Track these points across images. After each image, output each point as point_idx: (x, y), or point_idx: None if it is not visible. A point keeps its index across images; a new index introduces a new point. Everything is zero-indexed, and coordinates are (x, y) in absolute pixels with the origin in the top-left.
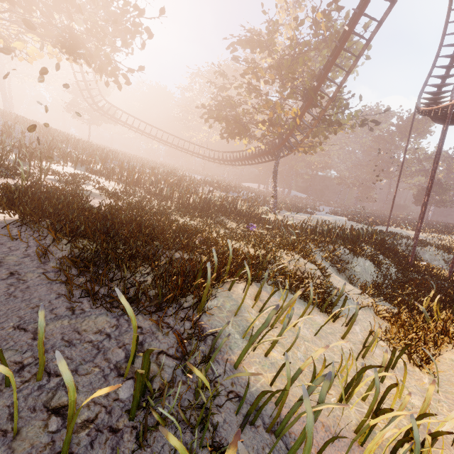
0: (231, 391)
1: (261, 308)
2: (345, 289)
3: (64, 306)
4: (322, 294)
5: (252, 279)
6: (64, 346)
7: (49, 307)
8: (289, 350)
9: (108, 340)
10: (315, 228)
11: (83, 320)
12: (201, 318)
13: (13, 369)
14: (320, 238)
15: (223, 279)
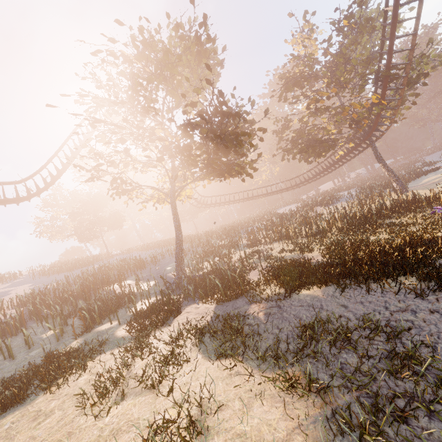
0: None
1: None
2: None
3: None
4: None
5: None
6: None
7: None
8: None
9: None
10: None
11: None
12: None
13: None
14: None
15: None
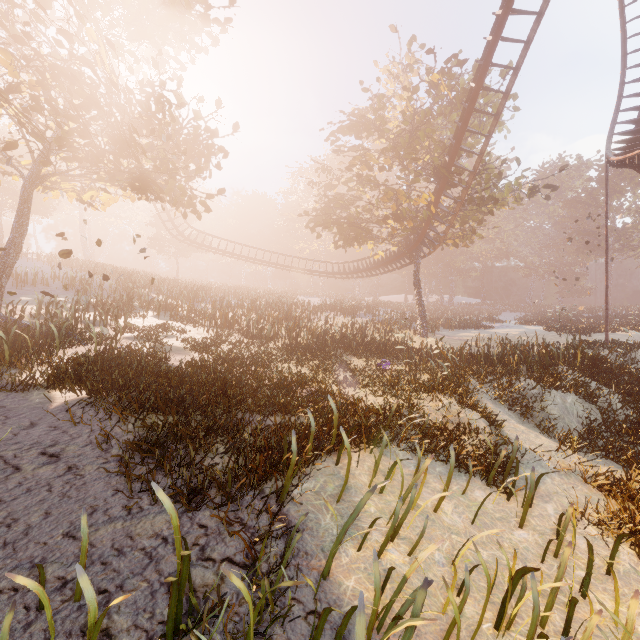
0: (312, 611)
1: (380, 488)
2: (532, 445)
3: (120, 505)
4: (487, 456)
5: (373, 444)
6: (112, 556)
7: (103, 507)
8: (415, 548)
9: (164, 545)
10: (483, 353)
11: (139, 521)
12: (287, 508)
13: (55, 587)
14: (488, 368)
15: (330, 449)
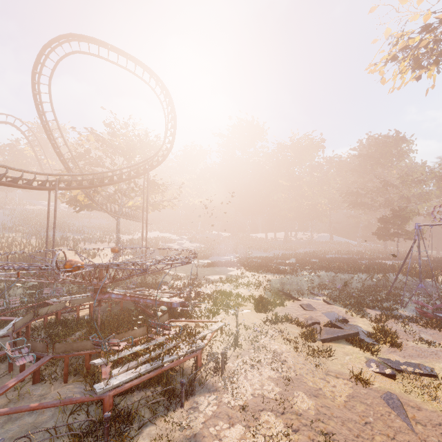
0: None
1: None
2: None
3: None
4: None
5: None
6: None
7: None
8: None
9: None
10: None
11: None
12: None
13: None
14: None
15: None
